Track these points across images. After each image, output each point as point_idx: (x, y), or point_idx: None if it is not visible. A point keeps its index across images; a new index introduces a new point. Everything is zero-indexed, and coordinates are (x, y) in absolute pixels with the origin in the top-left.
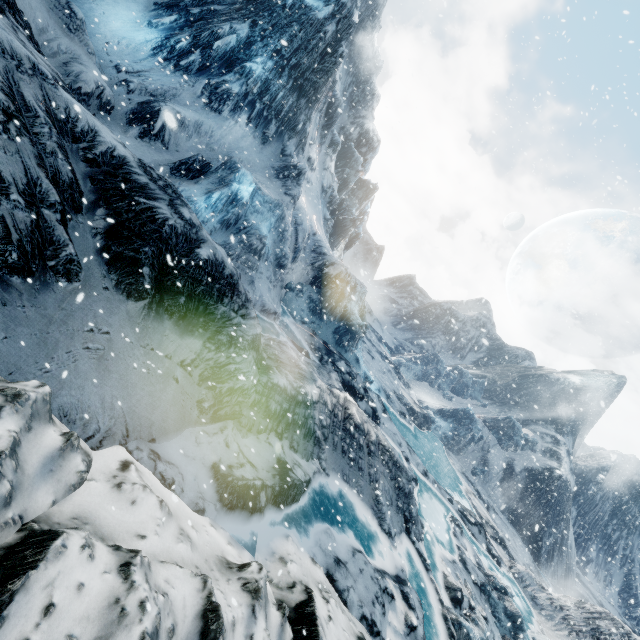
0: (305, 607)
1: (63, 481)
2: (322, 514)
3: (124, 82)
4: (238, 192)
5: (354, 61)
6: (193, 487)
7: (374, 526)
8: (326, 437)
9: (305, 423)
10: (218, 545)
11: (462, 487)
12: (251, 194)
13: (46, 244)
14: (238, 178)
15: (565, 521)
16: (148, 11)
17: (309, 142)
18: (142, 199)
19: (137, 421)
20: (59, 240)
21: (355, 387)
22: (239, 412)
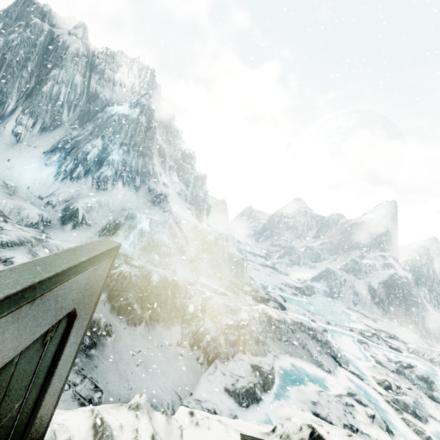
0: (313, 434)
1: (176, 435)
2: (290, 383)
3: (48, 203)
4: (142, 228)
5: (159, 121)
6: (224, 407)
7: (320, 372)
8: (266, 337)
9: (251, 336)
10: (254, 428)
11: (353, 317)
12: (149, 225)
13: (92, 324)
14: (138, 221)
15: (420, 301)
16: (42, 158)
17: (159, 175)
18: (114, 270)
19: (179, 388)
20: (96, 318)
21: (261, 296)
22: (218, 352)
